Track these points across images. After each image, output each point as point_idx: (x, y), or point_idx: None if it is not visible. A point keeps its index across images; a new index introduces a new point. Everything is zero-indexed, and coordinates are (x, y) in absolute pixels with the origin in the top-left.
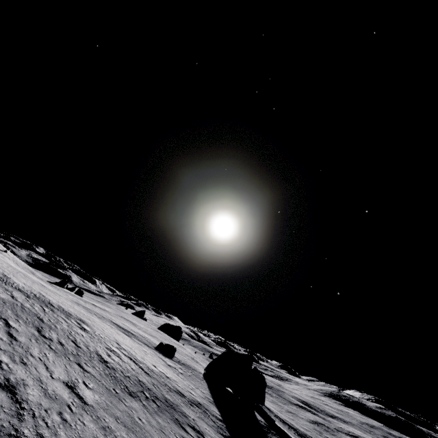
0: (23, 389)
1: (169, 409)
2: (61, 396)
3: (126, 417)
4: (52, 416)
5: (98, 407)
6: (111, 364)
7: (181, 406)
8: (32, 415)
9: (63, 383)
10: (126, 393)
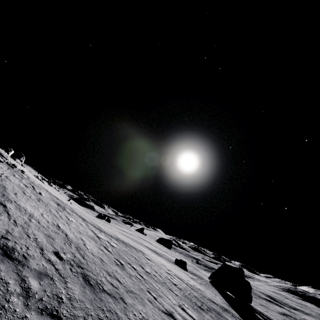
0: (174, 315)
1: (220, 317)
2: (186, 317)
3: None
4: None
5: None
6: (178, 285)
7: (222, 313)
8: None
9: (179, 307)
10: (199, 308)
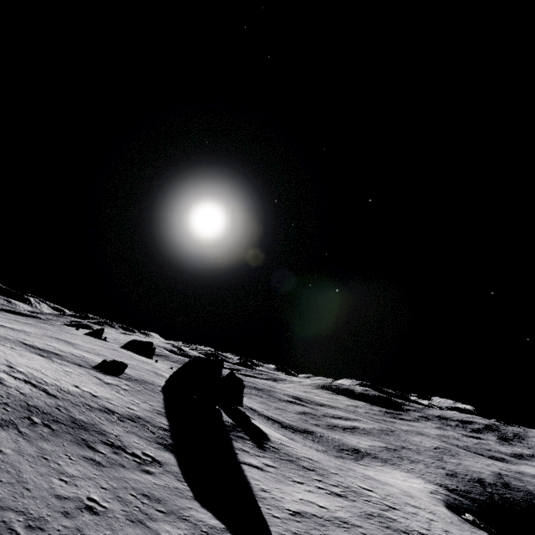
0: None
1: (74, 431)
2: None
3: None
4: None
5: None
6: None
7: (100, 425)
8: None
9: None
10: None
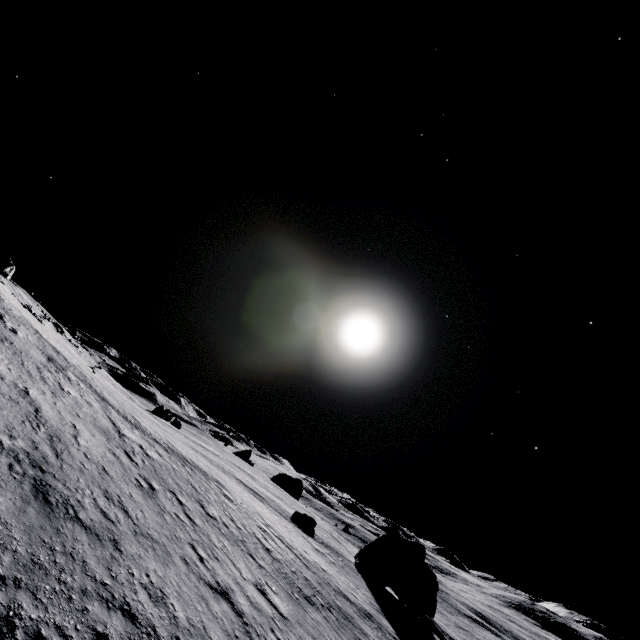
0: (234, 596)
1: (347, 623)
2: (261, 605)
3: (319, 635)
4: (269, 634)
5: (293, 621)
6: (274, 553)
7: (355, 619)
8: (255, 632)
9: (254, 586)
10: (304, 599)
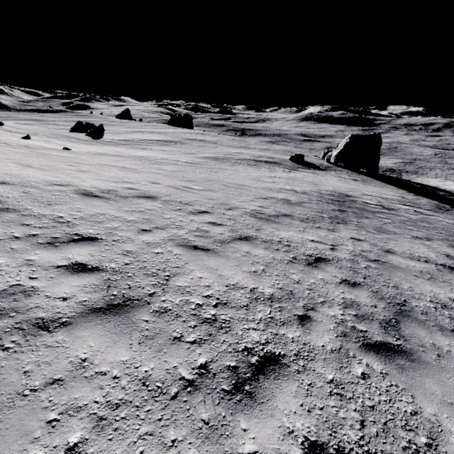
0: None
1: None
2: None
3: None
4: None
5: None
6: None
7: None
8: None
9: None
10: None
